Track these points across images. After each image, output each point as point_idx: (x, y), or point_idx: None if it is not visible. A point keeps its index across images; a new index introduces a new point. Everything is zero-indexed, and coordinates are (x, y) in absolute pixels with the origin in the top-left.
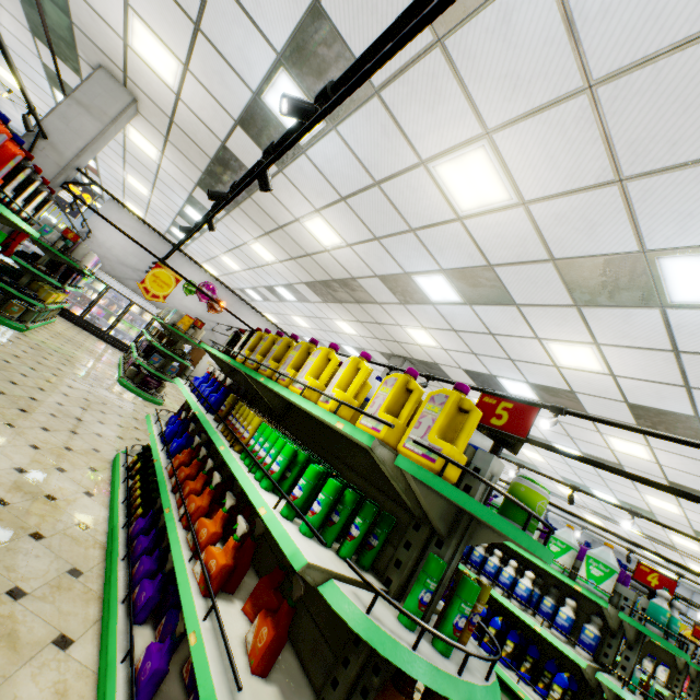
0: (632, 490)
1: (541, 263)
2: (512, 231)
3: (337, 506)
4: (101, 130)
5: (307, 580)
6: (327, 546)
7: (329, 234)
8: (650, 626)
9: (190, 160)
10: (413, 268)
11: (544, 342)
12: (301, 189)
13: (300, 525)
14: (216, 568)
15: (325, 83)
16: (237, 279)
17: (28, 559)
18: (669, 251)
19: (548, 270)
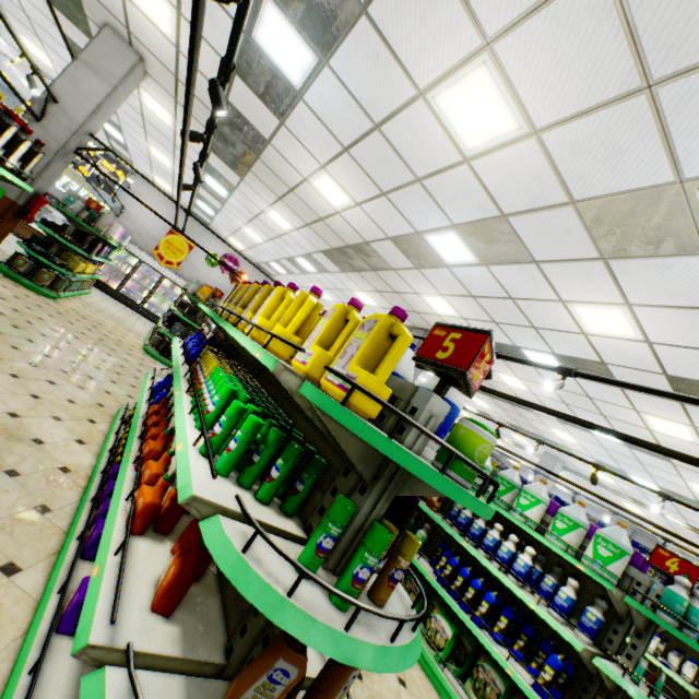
0: (675, 476)
1: (560, 207)
2: (524, 170)
3: (259, 446)
4: (109, 92)
5: (194, 514)
6: (245, 487)
7: (338, 193)
8: (662, 614)
9: (200, 122)
10: (424, 226)
11: (568, 306)
12: (304, 143)
13: (216, 463)
14: (141, 505)
15: (310, 7)
16: (261, 252)
17: None
18: None
19: (568, 216)
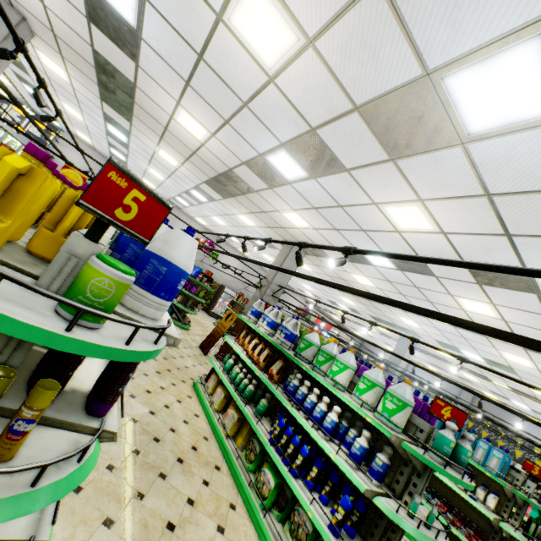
0: (491, 348)
1: (349, 114)
2: (314, 81)
3: None
4: None
5: None
6: None
7: (196, 126)
8: (433, 455)
9: (85, 74)
10: (263, 148)
11: (380, 207)
12: (158, 82)
13: None
14: None
15: None
16: (167, 189)
17: None
18: (450, 65)
19: (357, 122)
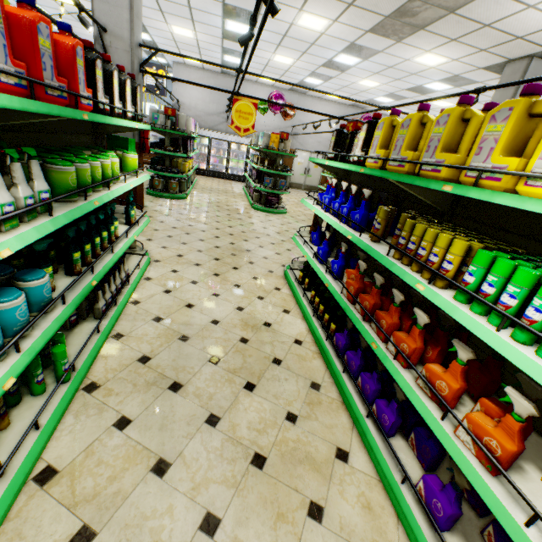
0: None
1: None
2: None
3: None
4: None
5: None
6: None
7: None
8: None
9: None
10: None
11: None
12: None
13: None
14: (501, 452)
15: None
16: (294, 74)
17: (282, 384)
18: None
19: None
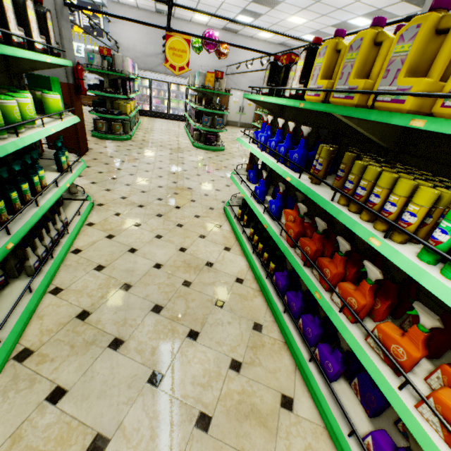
0: None
1: None
2: None
3: None
4: None
5: None
6: None
7: None
8: None
9: None
10: None
11: None
12: None
13: None
14: None
15: None
16: (225, 11)
17: (225, 328)
18: None
19: None
